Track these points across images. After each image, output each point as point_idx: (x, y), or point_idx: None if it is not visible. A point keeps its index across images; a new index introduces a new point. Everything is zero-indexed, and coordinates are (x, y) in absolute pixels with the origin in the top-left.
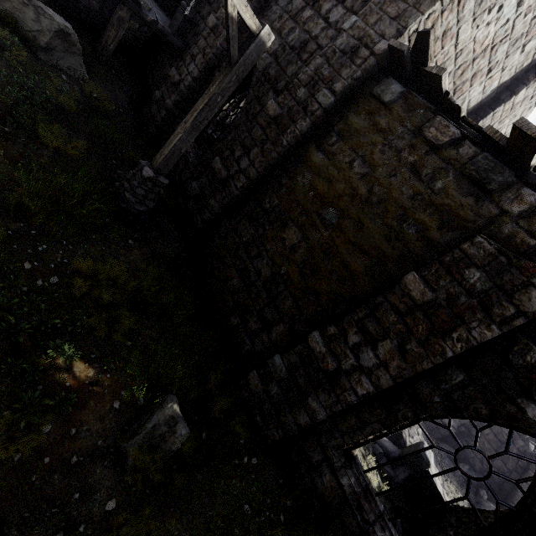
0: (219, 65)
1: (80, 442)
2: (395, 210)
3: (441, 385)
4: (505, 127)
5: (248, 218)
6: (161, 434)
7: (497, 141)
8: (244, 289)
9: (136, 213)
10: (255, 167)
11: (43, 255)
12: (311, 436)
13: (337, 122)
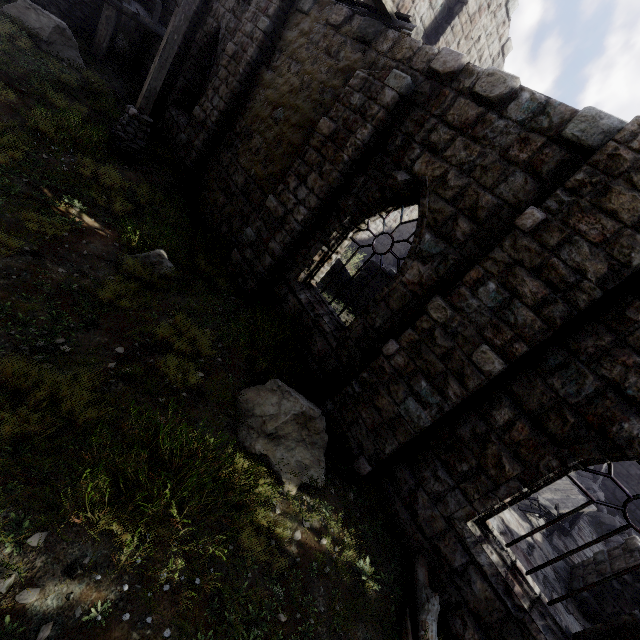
0: (195, 38)
1: (90, 249)
2: (318, 87)
3: (352, 192)
4: (486, 49)
5: (226, 146)
6: (151, 263)
7: (370, 5)
8: (228, 202)
9: (131, 152)
10: (224, 100)
11: (55, 154)
12: (279, 280)
13: (278, 42)
